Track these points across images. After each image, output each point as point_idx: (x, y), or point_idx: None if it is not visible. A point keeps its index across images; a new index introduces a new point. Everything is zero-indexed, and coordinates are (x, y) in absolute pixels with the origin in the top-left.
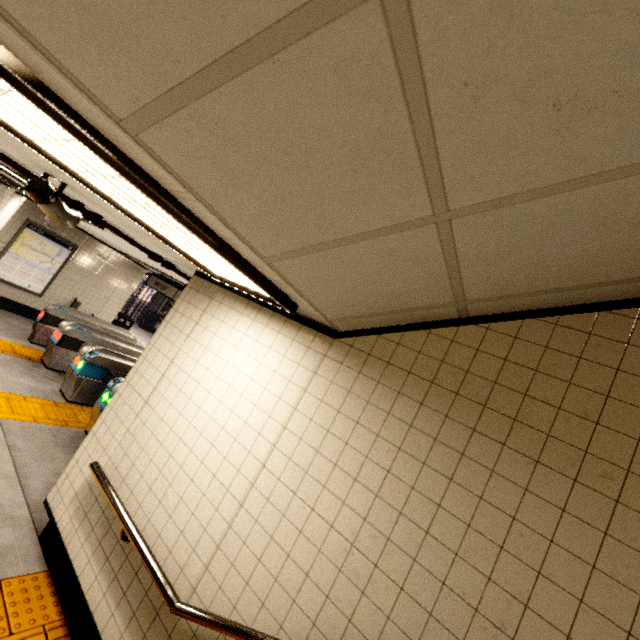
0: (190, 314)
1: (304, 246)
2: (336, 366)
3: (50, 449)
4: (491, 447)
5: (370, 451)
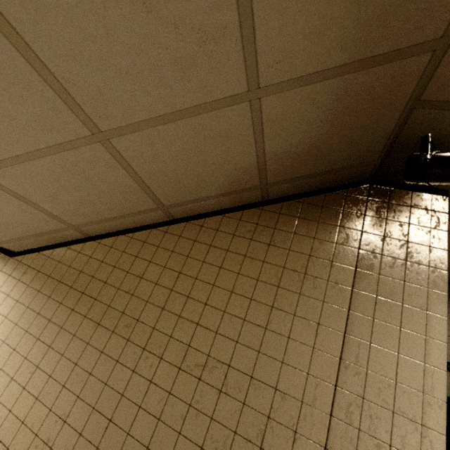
0: None
1: None
2: (5, 277)
3: None
4: (78, 319)
5: (7, 337)
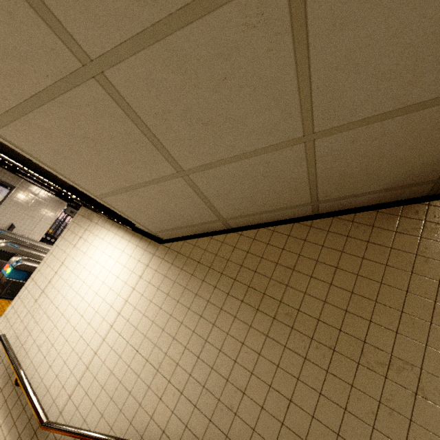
0: (77, 231)
1: (116, 189)
2: (159, 261)
3: None
4: (236, 303)
5: (173, 311)
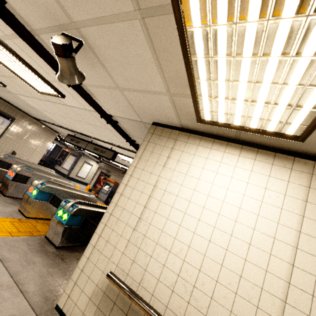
0: (159, 151)
1: None
2: None
3: (29, 255)
4: None
5: None
